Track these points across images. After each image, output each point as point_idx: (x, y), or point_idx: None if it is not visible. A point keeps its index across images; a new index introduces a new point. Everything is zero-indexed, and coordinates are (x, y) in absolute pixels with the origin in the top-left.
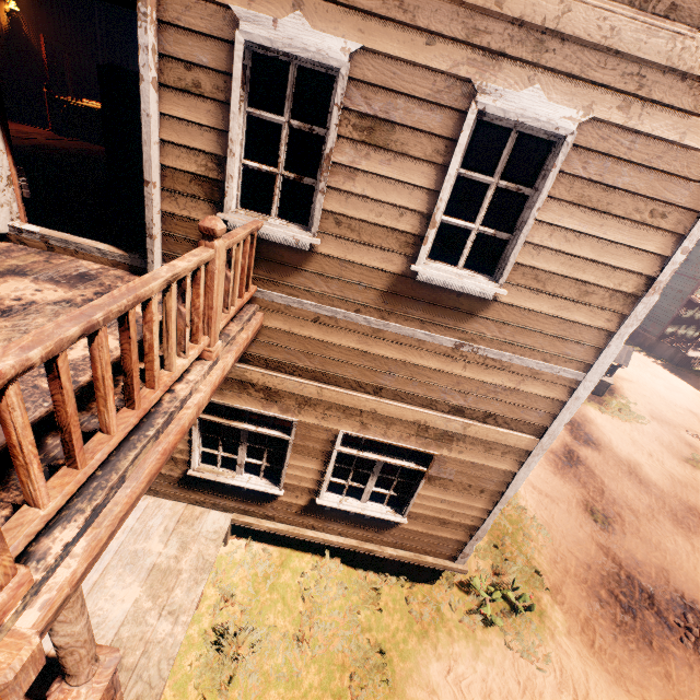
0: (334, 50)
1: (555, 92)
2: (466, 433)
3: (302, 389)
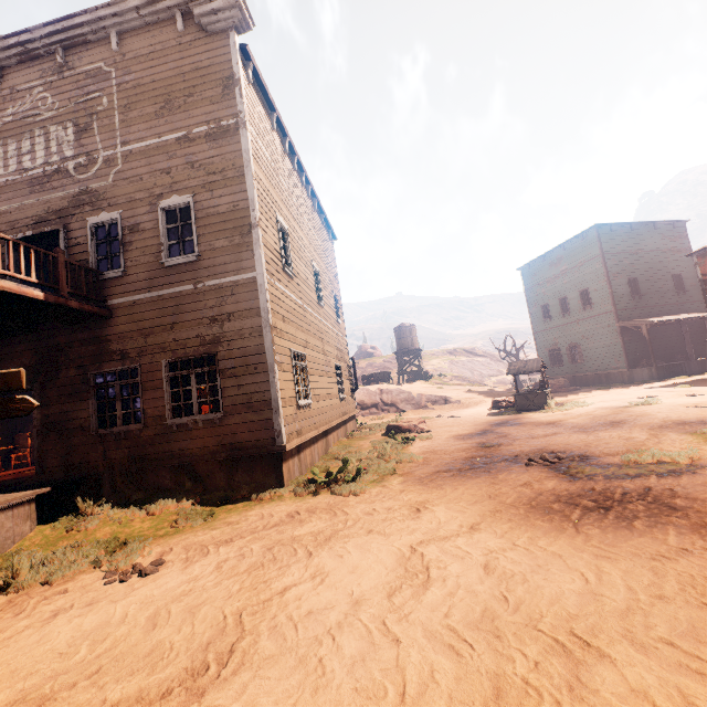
0: (115, 215)
1: (182, 194)
2: (224, 331)
3: (138, 344)
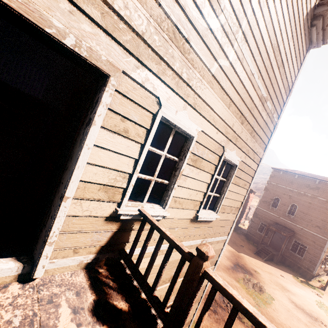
0: (193, 129)
1: (236, 152)
2: None
3: None
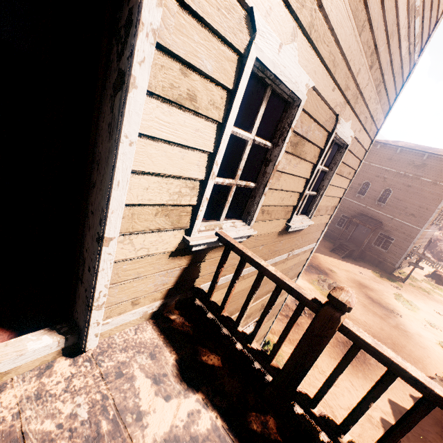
0: (302, 84)
1: (351, 123)
2: None
3: None
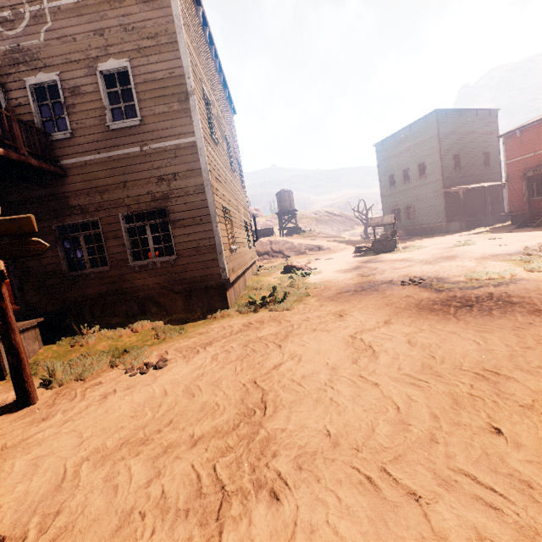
0: (54, 76)
1: (118, 58)
2: (171, 189)
3: (95, 200)
